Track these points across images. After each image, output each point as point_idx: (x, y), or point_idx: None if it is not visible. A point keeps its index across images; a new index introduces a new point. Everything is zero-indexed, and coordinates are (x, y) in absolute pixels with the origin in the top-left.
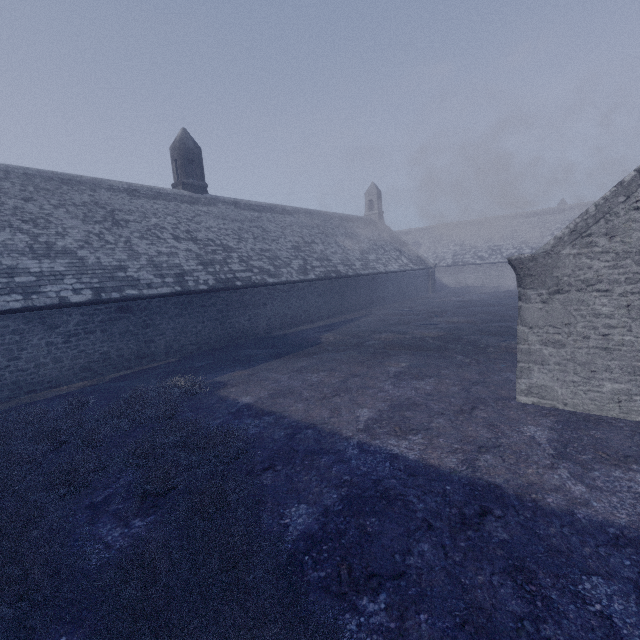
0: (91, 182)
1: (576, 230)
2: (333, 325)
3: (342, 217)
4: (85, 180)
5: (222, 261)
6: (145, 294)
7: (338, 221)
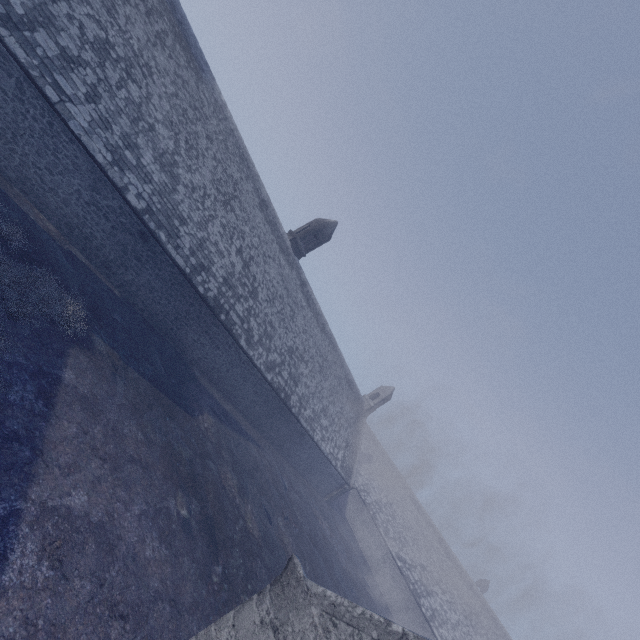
0: (254, 174)
1: (336, 607)
2: (230, 419)
3: (348, 376)
4: (253, 170)
5: (238, 295)
6: (167, 247)
7: (342, 374)
